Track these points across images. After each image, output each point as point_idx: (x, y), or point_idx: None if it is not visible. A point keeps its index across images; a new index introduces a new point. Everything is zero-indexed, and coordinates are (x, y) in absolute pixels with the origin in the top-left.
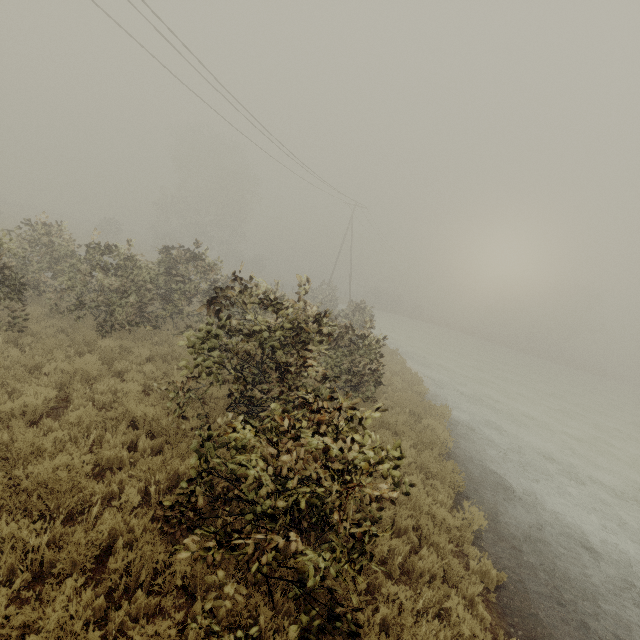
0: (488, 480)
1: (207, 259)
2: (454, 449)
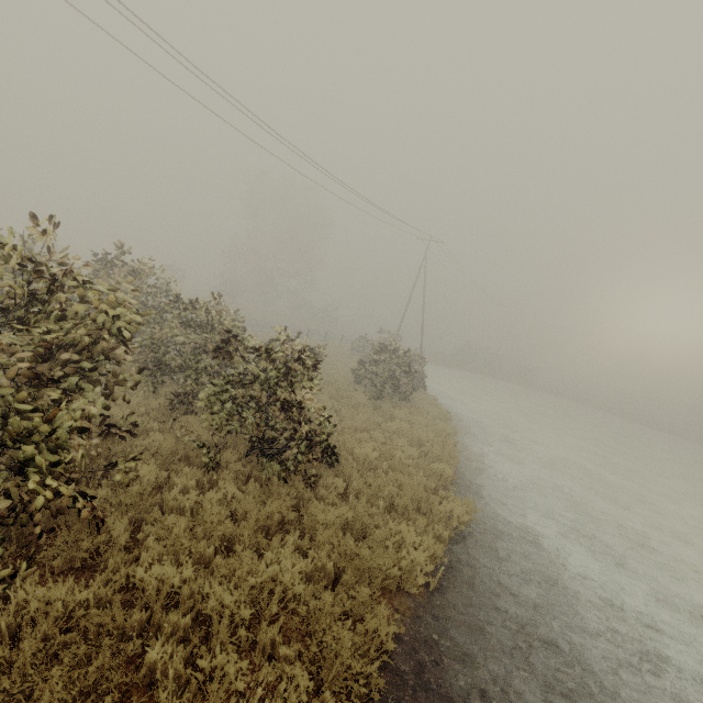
0: (484, 673)
1: (149, 271)
2: (445, 586)
